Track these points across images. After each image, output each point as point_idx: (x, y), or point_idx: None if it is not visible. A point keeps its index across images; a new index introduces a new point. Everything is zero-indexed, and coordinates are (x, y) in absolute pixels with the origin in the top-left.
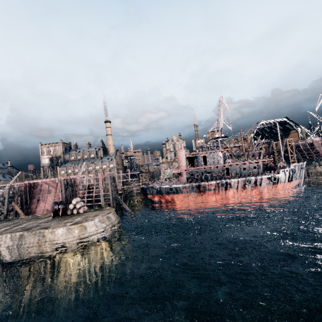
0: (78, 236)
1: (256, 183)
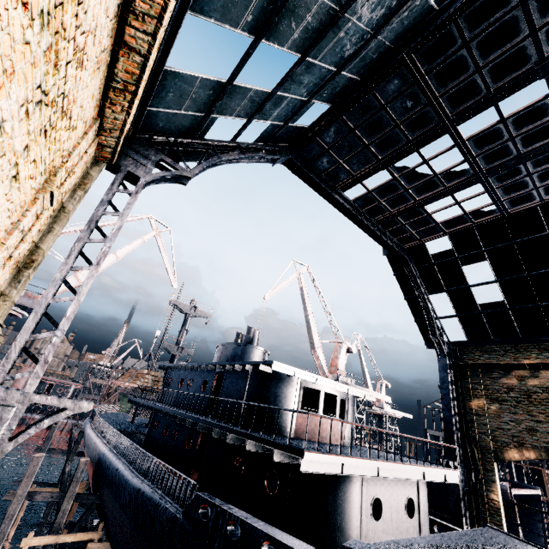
0: None
1: None
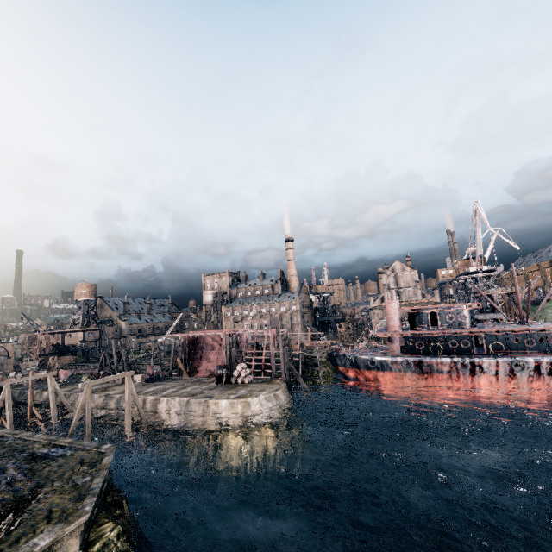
0: (241, 413)
1: (540, 371)
